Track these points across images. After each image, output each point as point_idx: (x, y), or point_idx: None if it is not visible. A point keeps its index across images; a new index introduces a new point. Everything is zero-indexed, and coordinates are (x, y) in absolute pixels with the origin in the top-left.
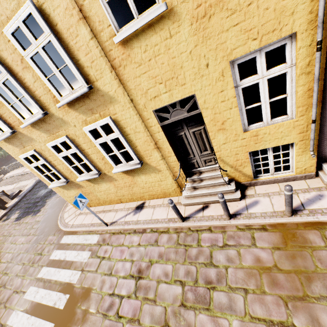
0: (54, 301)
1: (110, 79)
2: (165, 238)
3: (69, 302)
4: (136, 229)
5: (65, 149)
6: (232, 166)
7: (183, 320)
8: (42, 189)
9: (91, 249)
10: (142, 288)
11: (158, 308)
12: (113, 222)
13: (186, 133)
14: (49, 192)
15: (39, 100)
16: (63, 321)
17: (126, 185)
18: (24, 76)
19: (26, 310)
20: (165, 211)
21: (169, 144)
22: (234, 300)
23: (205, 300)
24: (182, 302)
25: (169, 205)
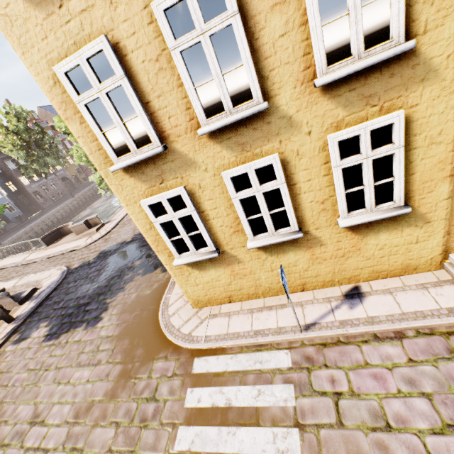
0: None
1: (453, 31)
2: None
3: None
4: (375, 332)
5: (258, 182)
6: None
7: None
8: (85, 284)
9: (287, 378)
10: None
11: None
12: (310, 324)
13: None
14: (104, 287)
15: (264, 78)
16: None
17: (337, 254)
18: (265, 23)
19: None
20: (426, 297)
21: None
22: None
23: None
24: None
25: None
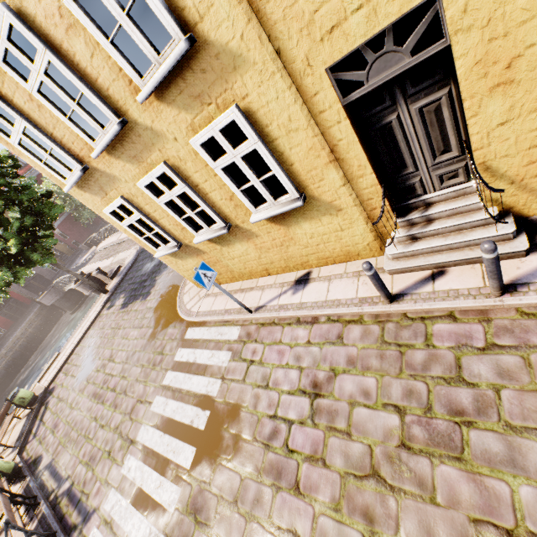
0: (191, 418)
1: (228, 8)
2: (356, 332)
3: (211, 422)
4: (299, 317)
5: (166, 188)
6: (512, 181)
7: (407, 470)
8: (147, 263)
9: (230, 348)
10: (324, 412)
11: (356, 446)
12: (260, 307)
13: (402, 114)
14: (157, 266)
15: (108, 98)
16: (207, 446)
17: (275, 243)
18: (73, 49)
19: (157, 426)
20: (352, 286)
21: (362, 148)
22: (520, 449)
23: (450, 442)
24: (403, 442)
25: (365, 273)
